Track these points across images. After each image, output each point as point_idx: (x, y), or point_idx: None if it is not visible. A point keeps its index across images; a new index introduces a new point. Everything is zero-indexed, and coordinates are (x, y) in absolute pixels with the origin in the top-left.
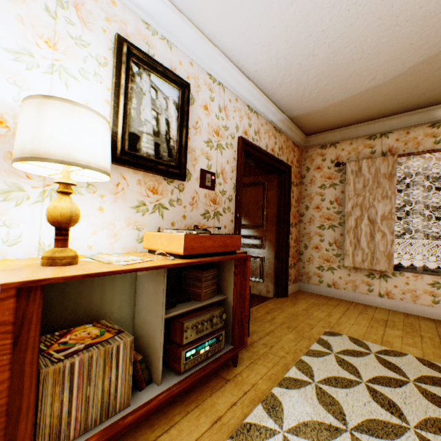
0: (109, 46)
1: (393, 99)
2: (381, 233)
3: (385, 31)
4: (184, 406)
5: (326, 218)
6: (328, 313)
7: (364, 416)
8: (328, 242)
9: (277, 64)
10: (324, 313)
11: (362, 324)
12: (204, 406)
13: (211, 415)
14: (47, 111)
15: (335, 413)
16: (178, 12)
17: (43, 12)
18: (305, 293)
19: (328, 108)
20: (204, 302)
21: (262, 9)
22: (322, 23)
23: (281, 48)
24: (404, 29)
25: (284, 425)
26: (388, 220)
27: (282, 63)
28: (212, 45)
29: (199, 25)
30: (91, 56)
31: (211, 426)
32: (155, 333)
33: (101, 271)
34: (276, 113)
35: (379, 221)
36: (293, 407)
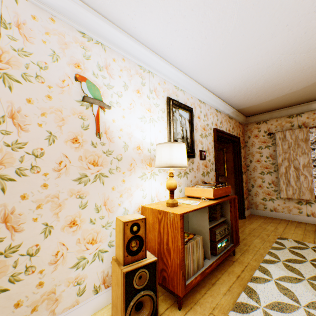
0: (164, 103)
1: (302, 96)
2: (303, 175)
3: (297, 72)
4: (219, 271)
5: (265, 167)
6: (275, 227)
7: (312, 274)
8: (267, 183)
9: (234, 89)
10: (272, 228)
11: (299, 233)
12: (229, 271)
13: (234, 274)
14: (173, 148)
15: (297, 273)
16: (188, 77)
17: (146, 98)
18: (255, 216)
19: (261, 103)
20: (219, 221)
21: (230, 71)
22: (261, 73)
23: (238, 83)
24: (308, 70)
25: (273, 277)
26: (308, 167)
27: (237, 88)
28: (201, 86)
29: (196, 79)
30: (160, 110)
31: (237, 278)
32: (204, 235)
33: (197, 208)
34: (230, 109)
35: (301, 168)
36: (274, 271)
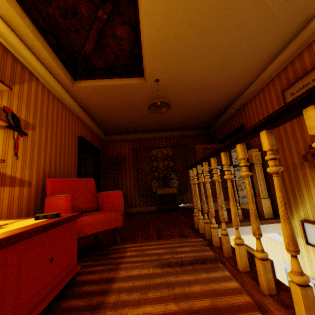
0: None
1: None
2: None
3: None
4: None
5: None
6: None
7: None
8: (238, 177)
9: None
10: None
11: None
12: None
13: None
14: None
15: None
16: None
17: None
18: None
19: None
20: None
21: None
22: None
23: None
24: None
25: None
26: None
27: None
28: None
29: None
30: None
31: None
32: None
33: None
34: None
35: None
36: None
